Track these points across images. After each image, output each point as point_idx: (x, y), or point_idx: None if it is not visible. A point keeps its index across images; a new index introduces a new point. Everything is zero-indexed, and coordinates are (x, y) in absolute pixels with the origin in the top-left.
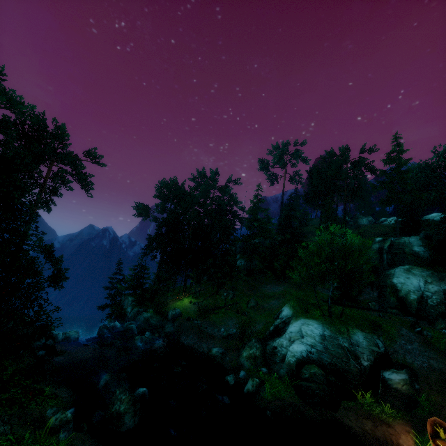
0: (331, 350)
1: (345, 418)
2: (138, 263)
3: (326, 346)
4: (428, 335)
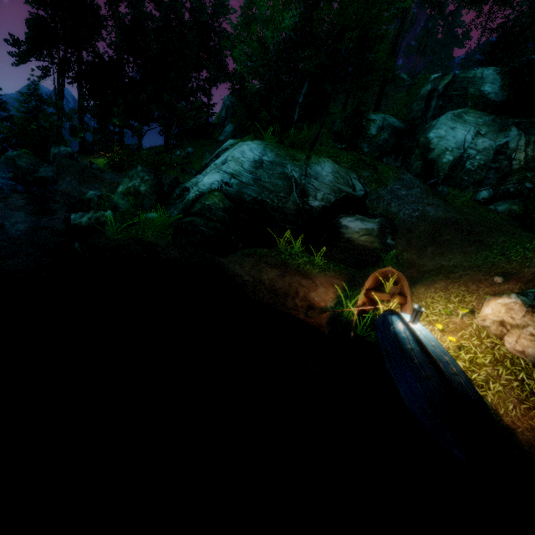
0: (264, 182)
1: (234, 264)
2: (28, 89)
3: (258, 176)
4: (443, 192)
